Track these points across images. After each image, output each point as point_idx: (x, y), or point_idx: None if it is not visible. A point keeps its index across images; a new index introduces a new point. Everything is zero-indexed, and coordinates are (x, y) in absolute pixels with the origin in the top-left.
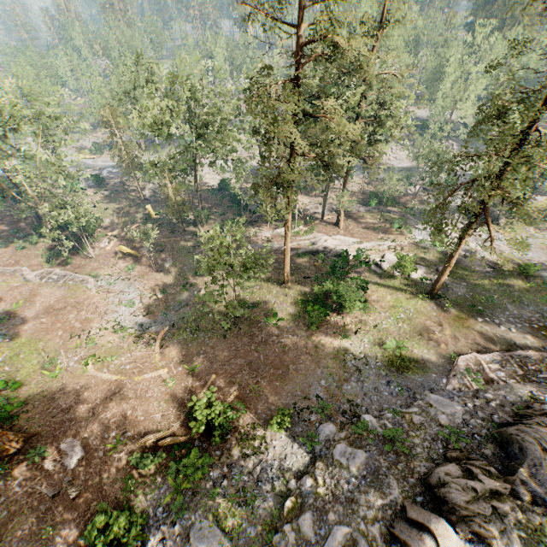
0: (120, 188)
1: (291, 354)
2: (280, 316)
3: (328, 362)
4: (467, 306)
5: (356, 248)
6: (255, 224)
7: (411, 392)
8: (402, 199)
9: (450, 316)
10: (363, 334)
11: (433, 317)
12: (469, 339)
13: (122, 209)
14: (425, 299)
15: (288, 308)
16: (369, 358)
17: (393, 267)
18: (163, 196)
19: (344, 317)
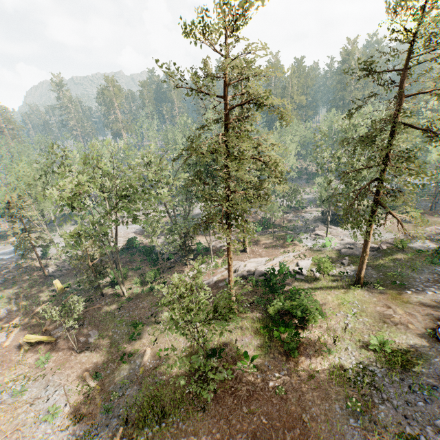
0: (16, 272)
1: (292, 398)
2: (250, 354)
3: (337, 391)
4: (389, 284)
5: (272, 264)
6: (173, 269)
7: (439, 390)
8: (275, 222)
9: (387, 297)
10: (341, 341)
11: (377, 302)
12: (420, 311)
13: (22, 293)
14: (356, 289)
15: (252, 341)
16: (369, 366)
17: (316, 270)
18: (69, 267)
19: (312, 330)
